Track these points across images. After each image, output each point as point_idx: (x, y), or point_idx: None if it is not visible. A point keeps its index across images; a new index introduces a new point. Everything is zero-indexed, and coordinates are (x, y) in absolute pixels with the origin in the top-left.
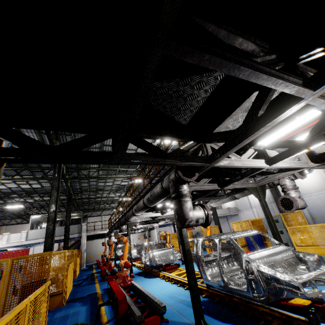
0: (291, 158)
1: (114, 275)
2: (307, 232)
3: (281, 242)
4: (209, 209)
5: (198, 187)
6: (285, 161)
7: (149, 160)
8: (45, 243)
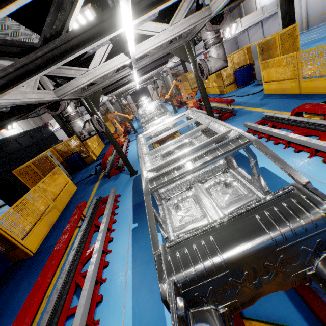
0: (178, 15)
1: (127, 132)
2: (275, 66)
3: (207, 105)
4: (96, 123)
5: (108, 81)
6: (161, 34)
7: (0, 126)
8: (64, 131)
